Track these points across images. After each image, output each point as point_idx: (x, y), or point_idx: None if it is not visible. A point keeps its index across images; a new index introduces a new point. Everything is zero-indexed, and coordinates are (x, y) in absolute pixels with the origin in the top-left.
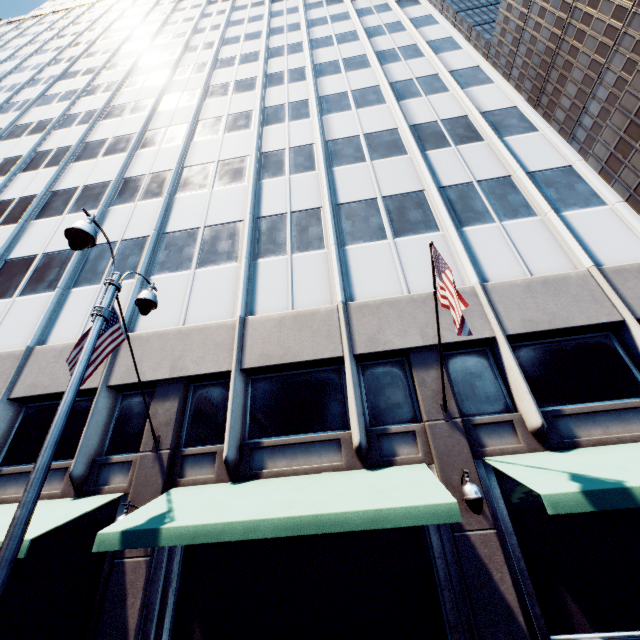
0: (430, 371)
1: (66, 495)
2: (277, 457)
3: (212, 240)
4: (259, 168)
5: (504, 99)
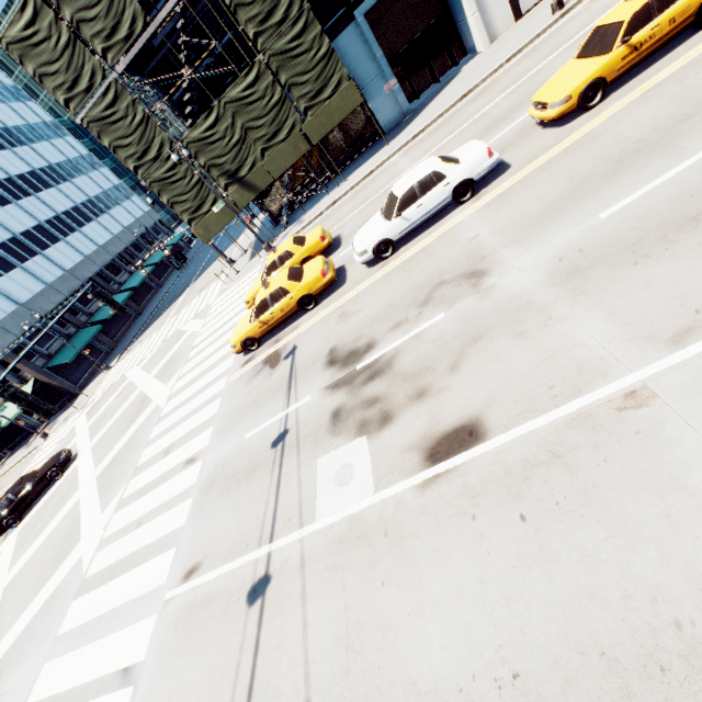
0: None
1: None
2: None
3: None
4: None
5: None
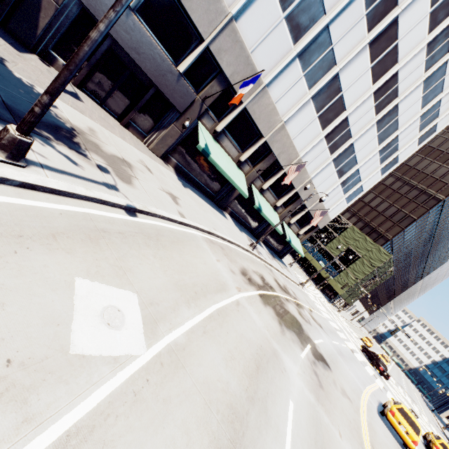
0: (296, 204)
1: (235, 162)
2: (267, 194)
3: (334, 107)
4: (384, 82)
5: (404, 156)
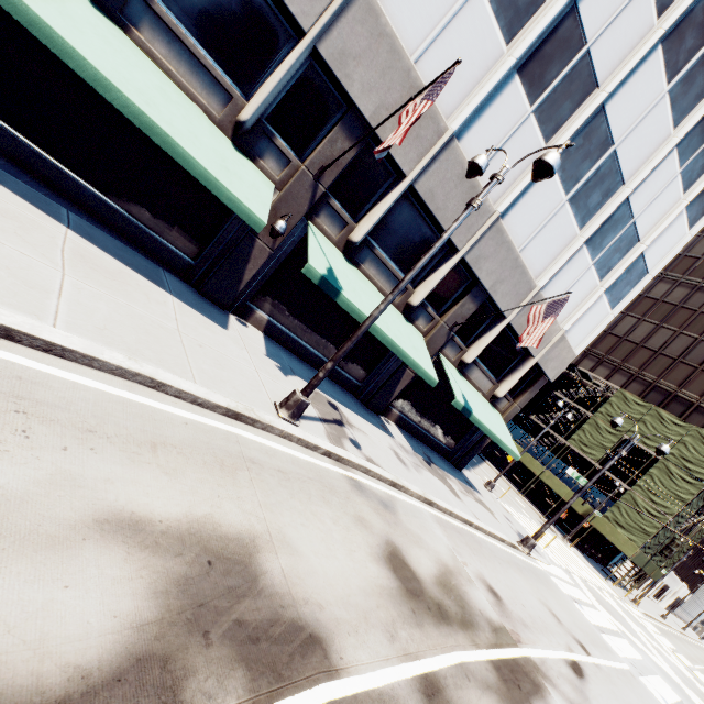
0: (472, 304)
1: (223, 129)
2: (374, 265)
3: None
4: None
5: None
